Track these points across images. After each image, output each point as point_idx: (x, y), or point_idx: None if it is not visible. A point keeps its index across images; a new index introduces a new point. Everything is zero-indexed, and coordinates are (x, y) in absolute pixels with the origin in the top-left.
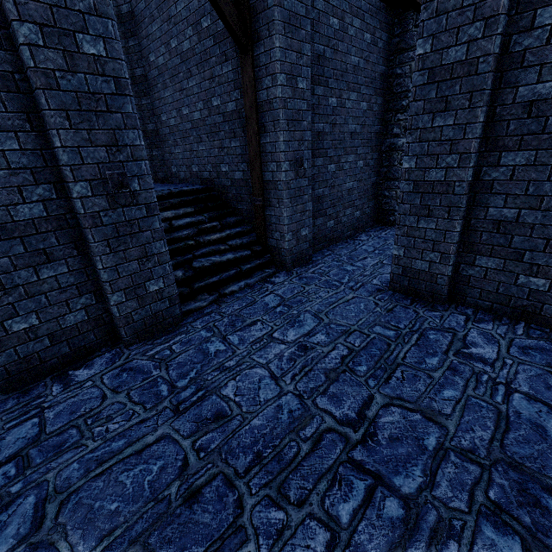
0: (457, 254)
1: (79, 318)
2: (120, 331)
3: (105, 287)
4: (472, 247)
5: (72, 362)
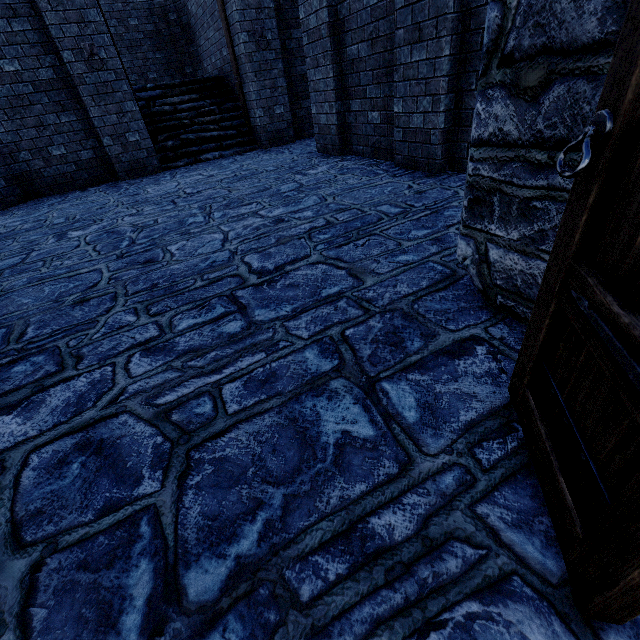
0: (343, 104)
1: (91, 156)
2: (115, 168)
3: (98, 132)
4: (347, 93)
5: (92, 186)
